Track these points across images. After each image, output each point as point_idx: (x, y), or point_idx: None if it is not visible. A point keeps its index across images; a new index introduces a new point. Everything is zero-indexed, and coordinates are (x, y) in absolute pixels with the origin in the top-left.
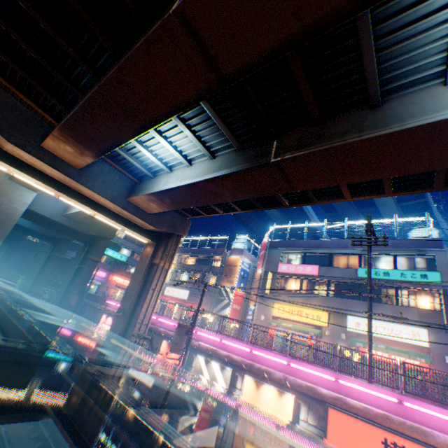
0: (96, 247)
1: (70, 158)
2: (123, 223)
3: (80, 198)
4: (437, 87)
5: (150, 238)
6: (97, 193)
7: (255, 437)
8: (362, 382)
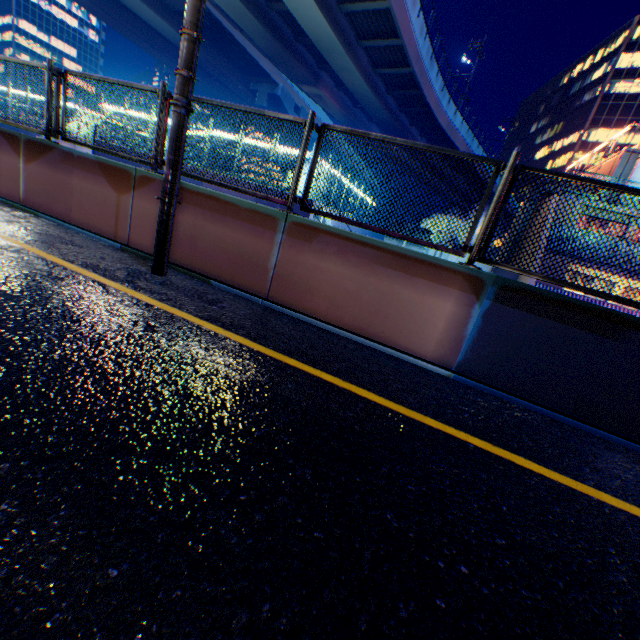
0: None
1: None
2: None
3: None
4: None
5: None
6: None
7: None
8: None
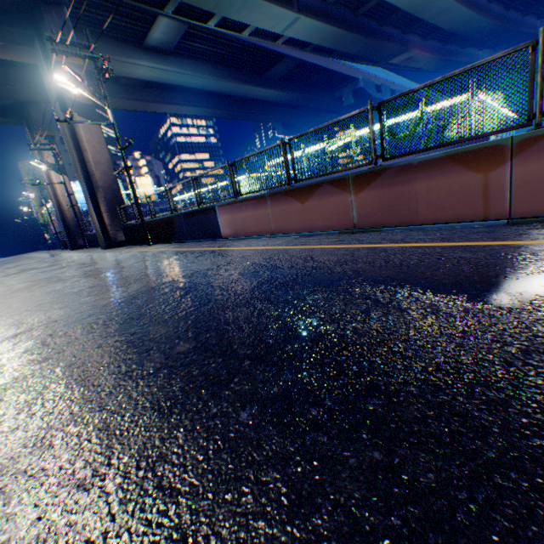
0: None
1: None
2: None
3: None
4: None
5: None
6: None
7: None
8: None
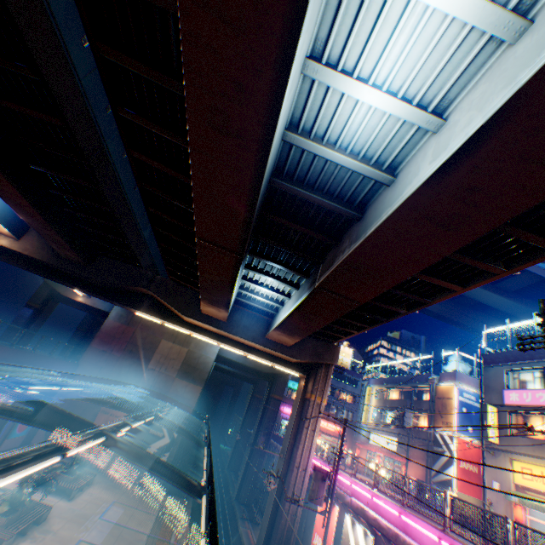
0: (275, 384)
1: (217, 315)
2: (269, 359)
3: (233, 343)
4: (386, 188)
5: (299, 370)
6: (240, 337)
7: None
8: None
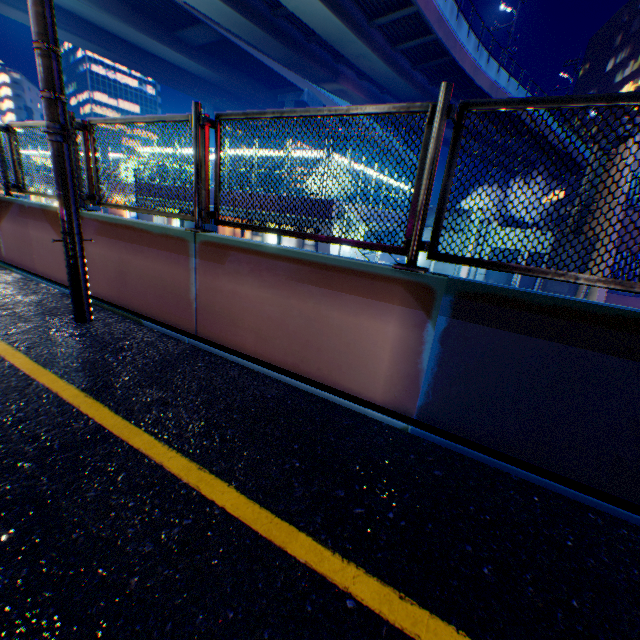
0: None
1: None
2: None
3: None
4: None
5: None
6: None
7: None
8: None
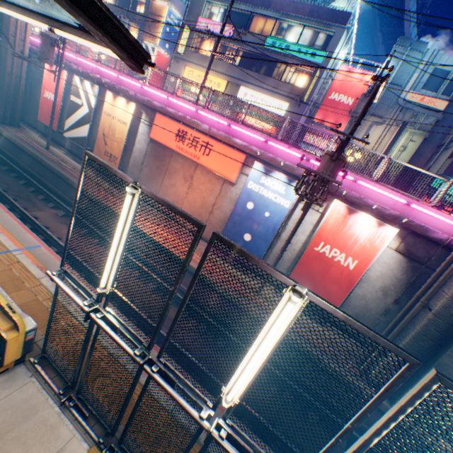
0: None
1: None
2: None
3: None
4: None
5: None
6: None
7: (111, 130)
8: (183, 101)
